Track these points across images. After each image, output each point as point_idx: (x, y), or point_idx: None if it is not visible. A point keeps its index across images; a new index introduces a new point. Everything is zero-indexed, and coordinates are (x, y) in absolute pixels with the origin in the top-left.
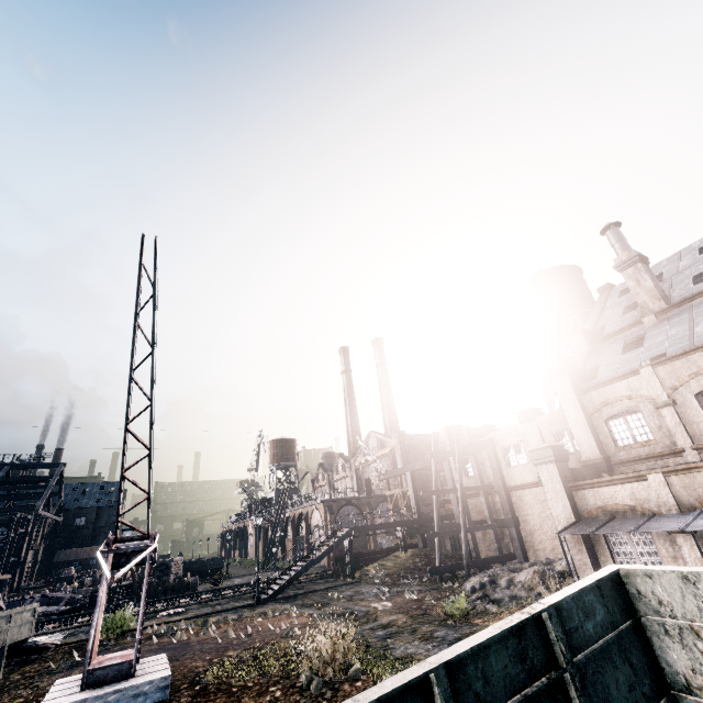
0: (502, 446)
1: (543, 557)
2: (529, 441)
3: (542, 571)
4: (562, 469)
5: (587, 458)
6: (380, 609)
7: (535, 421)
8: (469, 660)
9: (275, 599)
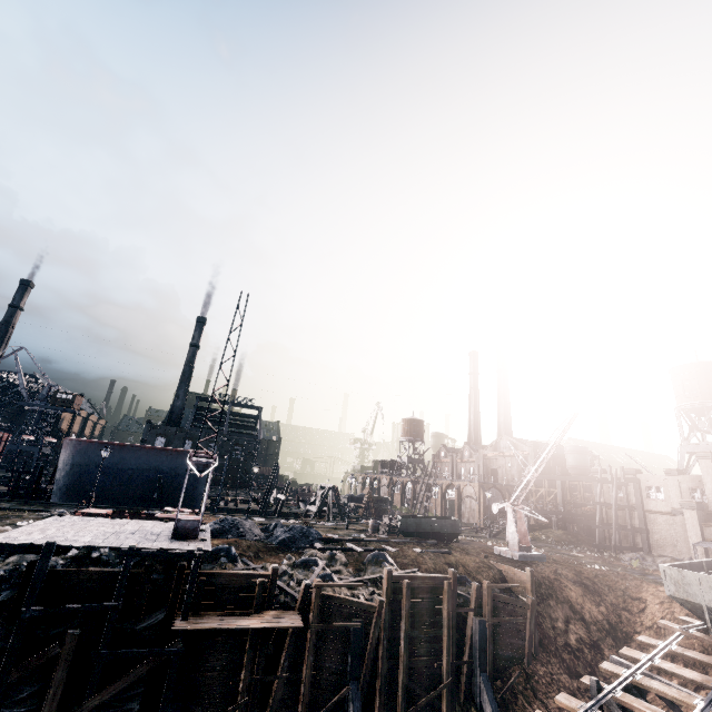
0: (646, 485)
1: (662, 554)
2: (670, 487)
3: (676, 559)
4: (699, 514)
5: (711, 510)
6: (580, 556)
7: (677, 477)
8: (708, 562)
9: (495, 537)
